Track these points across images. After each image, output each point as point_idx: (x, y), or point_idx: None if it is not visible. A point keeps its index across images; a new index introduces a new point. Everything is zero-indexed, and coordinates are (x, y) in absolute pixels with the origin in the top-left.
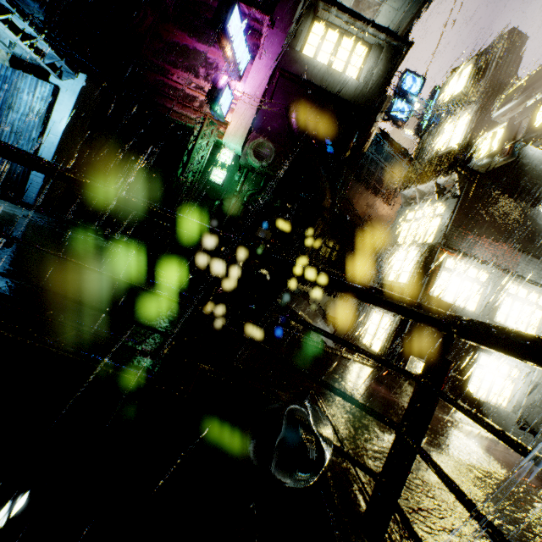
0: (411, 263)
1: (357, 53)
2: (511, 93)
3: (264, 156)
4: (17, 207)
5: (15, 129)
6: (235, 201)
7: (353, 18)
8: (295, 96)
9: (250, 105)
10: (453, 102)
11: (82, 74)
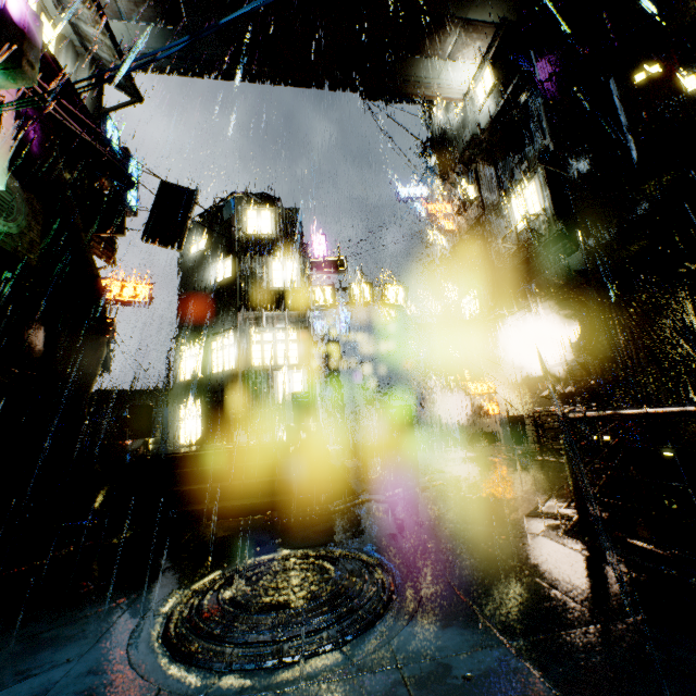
0: (301, 384)
1: (46, 32)
2: (320, 263)
3: (6, 206)
4: None
5: None
6: None
7: (96, 6)
8: None
9: None
10: (270, 241)
11: None
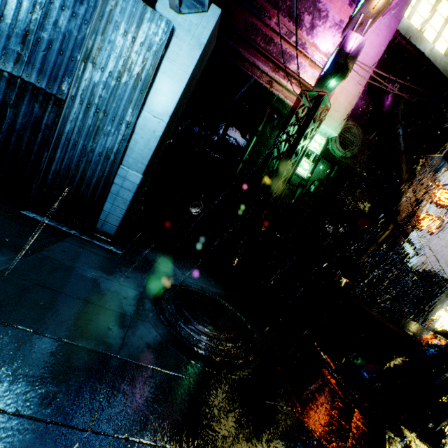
0: None
1: None
2: None
3: (349, 143)
4: (111, 263)
5: (95, 101)
6: (301, 192)
7: None
8: (380, 68)
9: (358, 79)
10: None
11: (215, 7)
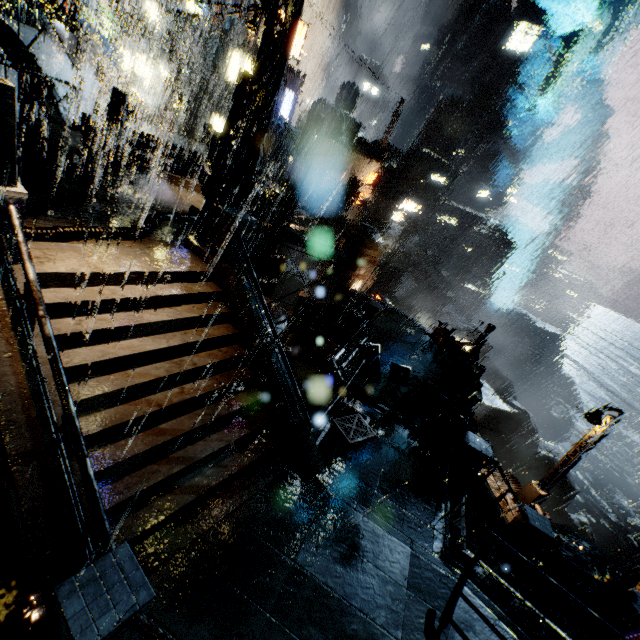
0: None
1: None
2: None
3: None
4: None
5: None
6: None
7: None
8: None
9: None
10: None
11: None
